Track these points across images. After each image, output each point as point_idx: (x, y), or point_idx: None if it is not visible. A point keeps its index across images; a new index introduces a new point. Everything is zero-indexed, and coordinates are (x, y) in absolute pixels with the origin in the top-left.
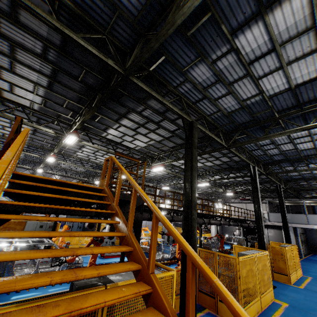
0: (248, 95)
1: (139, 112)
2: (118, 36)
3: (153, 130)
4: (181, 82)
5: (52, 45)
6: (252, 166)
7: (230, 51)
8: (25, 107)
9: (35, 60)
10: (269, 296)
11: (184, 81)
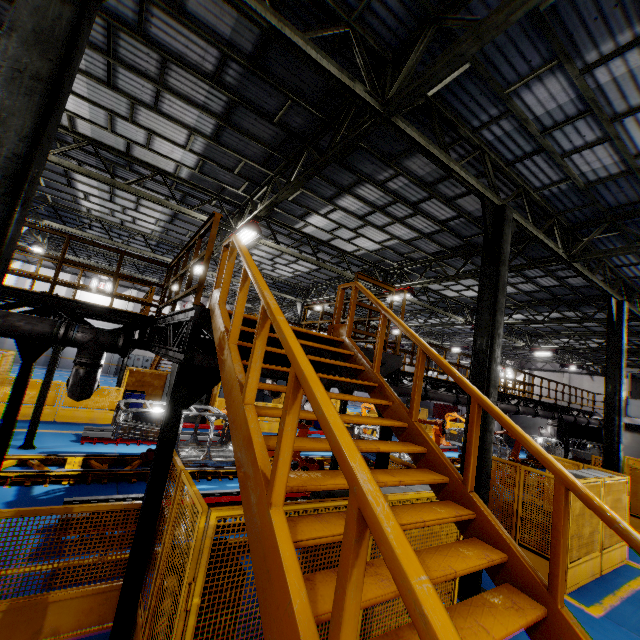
0: None
1: (382, 182)
2: (375, 25)
3: (402, 218)
4: (491, 118)
5: (236, 55)
6: (616, 301)
7: (638, 42)
8: (166, 175)
9: (200, 86)
10: (616, 554)
11: (502, 116)
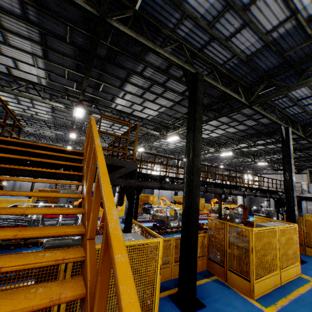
0: (273, 23)
1: (140, 72)
2: None
3: (160, 93)
4: (177, 21)
5: (26, 0)
6: (285, 128)
7: None
8: (34, 84)
9: (21, 25)
10: (293, 271)
11: (182, 17)
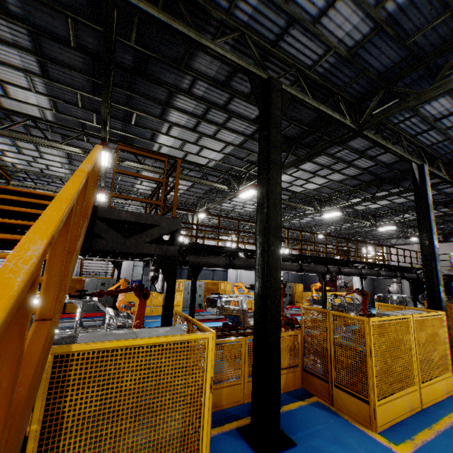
0: None
1: (187, 89)
2: None
3: (223, 123)
4: None
5: None
6: (418, 165)
7: None
8: (35, 119)
9: (0, 23)
10: (440, 386)
11: None
